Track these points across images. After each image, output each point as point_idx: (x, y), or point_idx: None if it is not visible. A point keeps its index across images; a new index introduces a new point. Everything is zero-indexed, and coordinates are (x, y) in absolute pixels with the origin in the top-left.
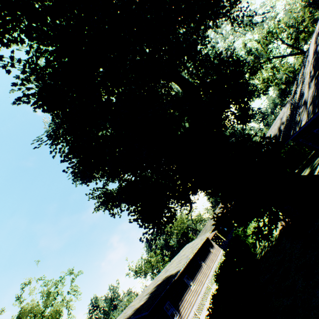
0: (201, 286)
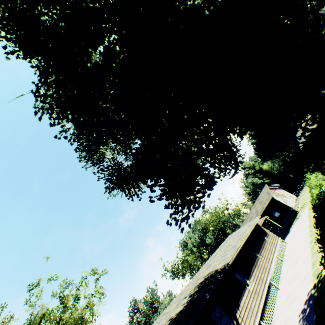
0: (262, 285)
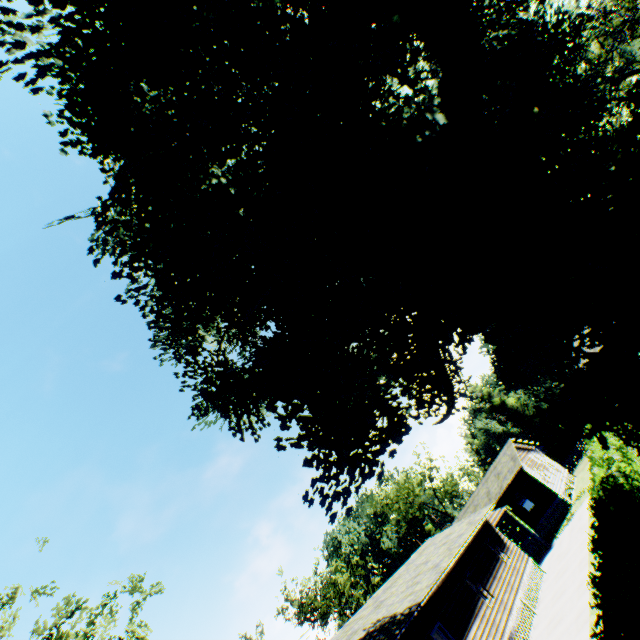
0: None
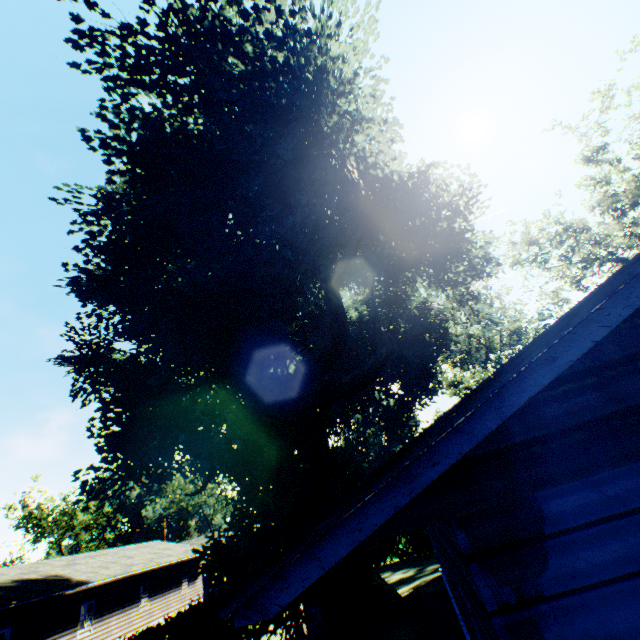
0: None
